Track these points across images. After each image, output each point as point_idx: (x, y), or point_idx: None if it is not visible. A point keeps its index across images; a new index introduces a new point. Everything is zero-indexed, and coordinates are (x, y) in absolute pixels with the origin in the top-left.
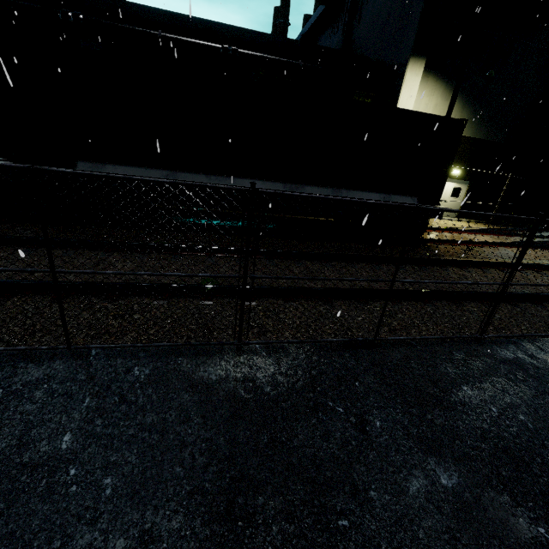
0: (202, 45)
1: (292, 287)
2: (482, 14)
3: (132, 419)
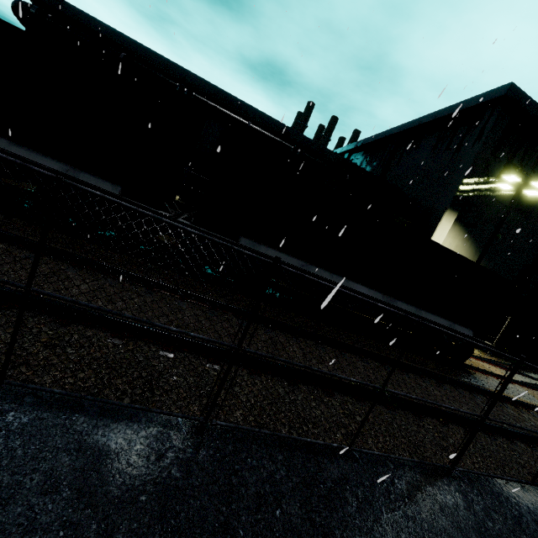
0: (279, 141)
1: (445, 411)
2: (513, 203)
3: (423, 537)
